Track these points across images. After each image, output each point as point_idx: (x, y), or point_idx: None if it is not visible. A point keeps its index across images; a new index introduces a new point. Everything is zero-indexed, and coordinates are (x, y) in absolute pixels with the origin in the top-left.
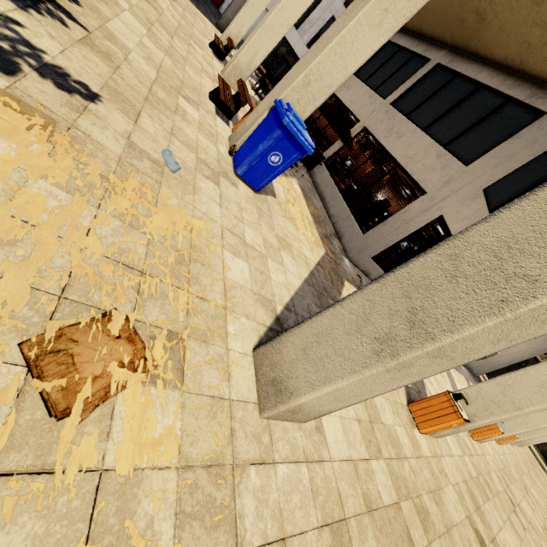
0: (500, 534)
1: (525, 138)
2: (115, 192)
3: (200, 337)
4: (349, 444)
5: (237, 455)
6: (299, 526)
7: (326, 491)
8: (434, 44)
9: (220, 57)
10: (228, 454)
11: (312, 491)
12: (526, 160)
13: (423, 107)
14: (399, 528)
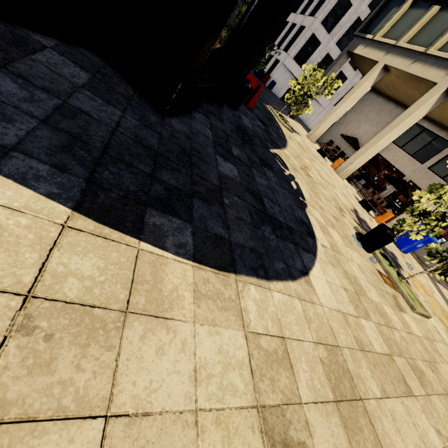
0: None
1: None
2: (424, 289)
3: None
4: None
5: None
6: None
7: None
8: None
9: (324, 156)
10: None
11: None
12: None
13: None
14: None
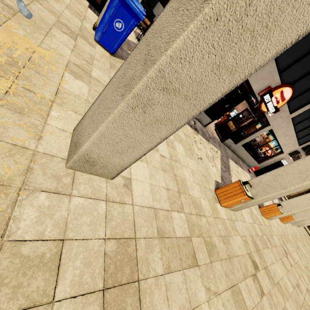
0: (272, 266)
1: None
2: None
3: (15, 109)
4: (154, 199)
5: (28, 183)
6: (83, 235)
7: (121, 220)
8: None
9: None
10: (18, 180)
11: (106, 218)
12: None
13: None
14: (186, 251)
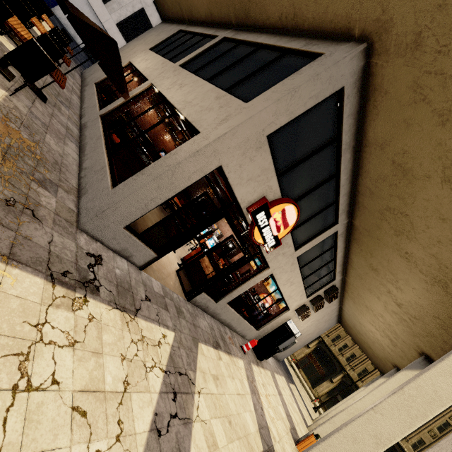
0: None
1: (306, 73)
2: None
3: None
4: None
5: None
6: None
7: None
8: (223, 27)
9: None
10: None
11: None
12: (310, 104)
13: (209, 66)
14: None
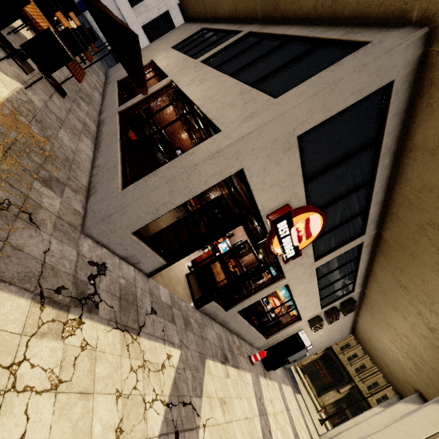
0: None
1: (349, 63)
2: None
3: None
4: None
5: None
6: None
7: None
8: (247, 22)
9: None
10: None
11: None
12: (351, 100)
13: (232, 61)
14: None
